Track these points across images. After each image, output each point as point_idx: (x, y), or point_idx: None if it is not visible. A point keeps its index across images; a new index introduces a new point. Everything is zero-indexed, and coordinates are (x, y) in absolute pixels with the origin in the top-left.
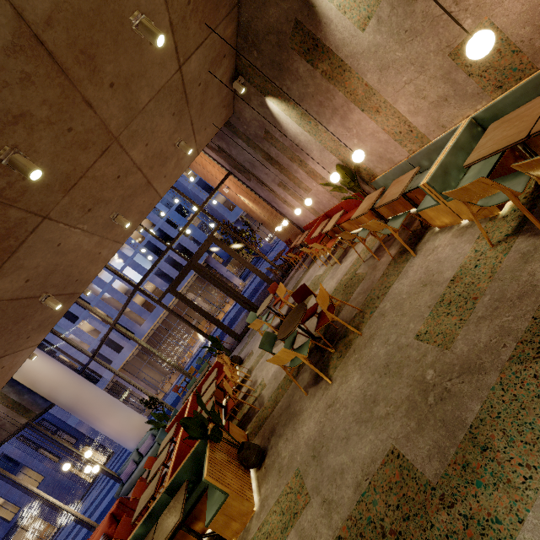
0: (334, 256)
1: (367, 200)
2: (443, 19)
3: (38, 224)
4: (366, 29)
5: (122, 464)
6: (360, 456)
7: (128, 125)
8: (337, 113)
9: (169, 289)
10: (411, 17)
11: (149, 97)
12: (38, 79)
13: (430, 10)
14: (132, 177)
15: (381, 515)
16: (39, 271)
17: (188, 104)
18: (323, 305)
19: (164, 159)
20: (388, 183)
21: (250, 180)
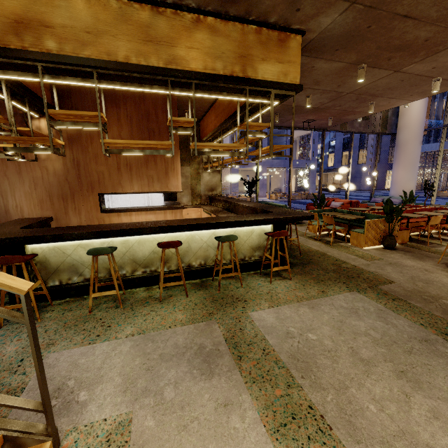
0: None
1: None
2: None
3: None
4: None
5: None
6: (390, 274)
7: None
8: None
9: None
10: None
11: None
12: None
13: None
14: None
15: (364, 275)
16: (445, 64)
17: None
18: None
19: None
20: None
21: None
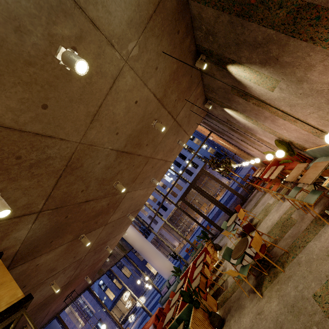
0: (281, 191)
1: (296, 169)
2: (325, 91)
3: (125, 195)
4: (274, 91)
5: (163, 279)
6: None
7: (154, 150)
8: (268, 119)
9: (180, 198)
10: (301, 89)
11: (162, 137)
12: (123, 160)
13: (314, 87)
14: (158, 163)
15: None
16: (126, 207)
17: (181, 126)
18: (256, 247)
19: (172, 150)
20: (316, 154)
21: (223, 136)
